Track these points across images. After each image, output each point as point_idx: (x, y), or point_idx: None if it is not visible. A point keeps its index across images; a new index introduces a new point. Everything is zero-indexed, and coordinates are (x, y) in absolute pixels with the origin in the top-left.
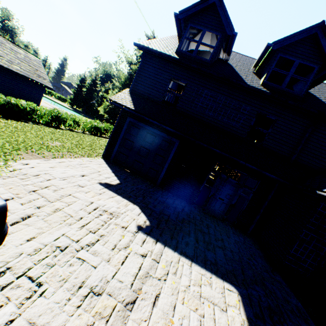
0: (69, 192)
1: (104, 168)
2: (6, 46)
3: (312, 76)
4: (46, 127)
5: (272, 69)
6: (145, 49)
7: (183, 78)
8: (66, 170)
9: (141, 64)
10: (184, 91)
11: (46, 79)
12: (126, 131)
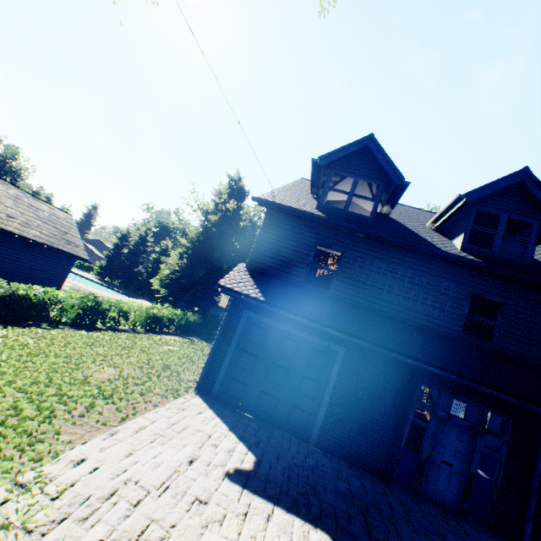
0: (190, 537)
1: (212, 423)
2: (24, 202)
3: (533, 235)
4: (73, 330)
5: (470, 227)
6: (272, 205)
7: (335, 243)
8: (157, 453)
9: (264, 226)
10: (340, 263)
11: (80, 245)
12: (242, 335)
